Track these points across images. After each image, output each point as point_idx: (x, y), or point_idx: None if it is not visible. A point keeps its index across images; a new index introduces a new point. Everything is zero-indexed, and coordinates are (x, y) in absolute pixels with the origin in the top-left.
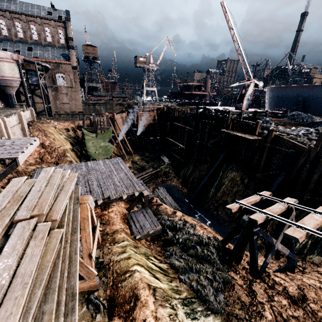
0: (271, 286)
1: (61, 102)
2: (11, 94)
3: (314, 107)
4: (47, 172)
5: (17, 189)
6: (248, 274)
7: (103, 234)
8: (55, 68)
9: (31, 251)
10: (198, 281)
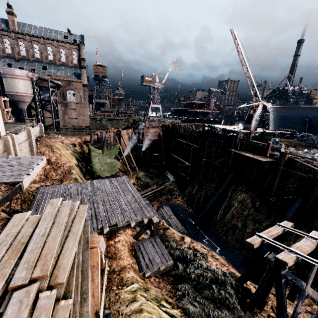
0: None
1: (69, 117)
2: (22, 109)
3: None
4: (54, 205)
5: (18, 231)
6: None
7: (109, 272)
8: (66, 85)
9: None
10: None
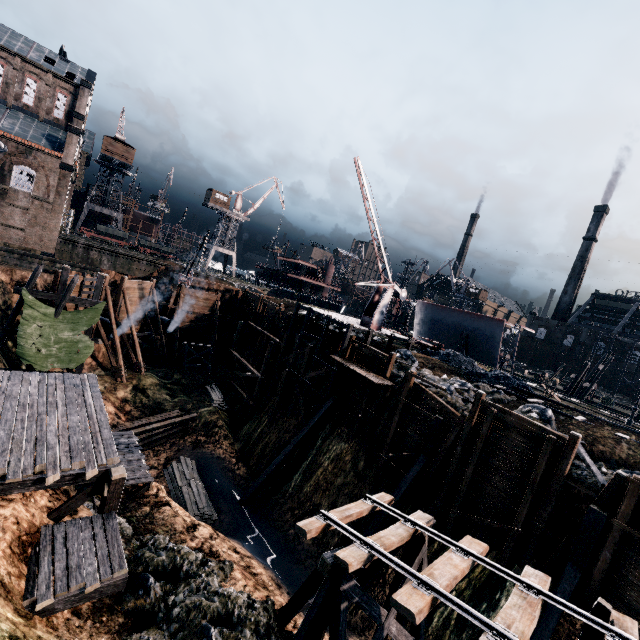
0: None
1: (4, 223)
2: None
3: (480, 349)
4: None
5: None
6: None
7: None
8: (17, 153)
9: None
10: None
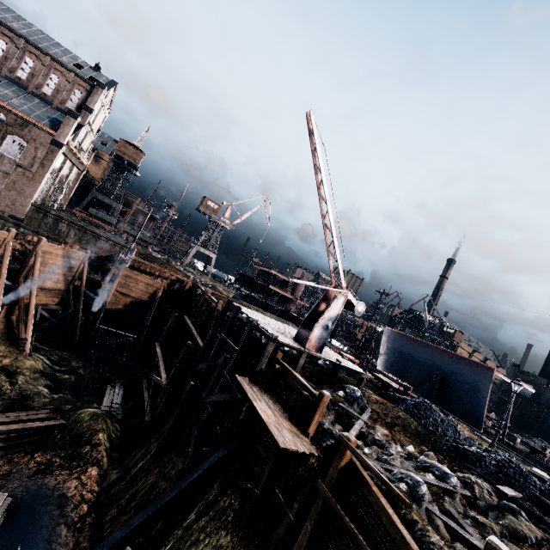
0: None
1: None
2: None
3: (458, 399)
4: None
5: None
6: None
7: None
8: (14, 124)
9: None
10: None
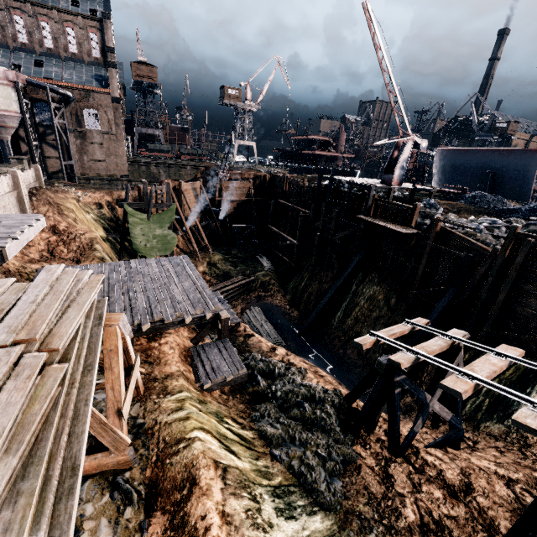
0: (420, 469)
1: (91, 159)
2: (3, 140)
3: (509, 186)
4: (51, 272)
5: None
6: (384, 450)
7: (149, 380)
8: (81, 98)
9: (8, 397)
10: (303, 459)
